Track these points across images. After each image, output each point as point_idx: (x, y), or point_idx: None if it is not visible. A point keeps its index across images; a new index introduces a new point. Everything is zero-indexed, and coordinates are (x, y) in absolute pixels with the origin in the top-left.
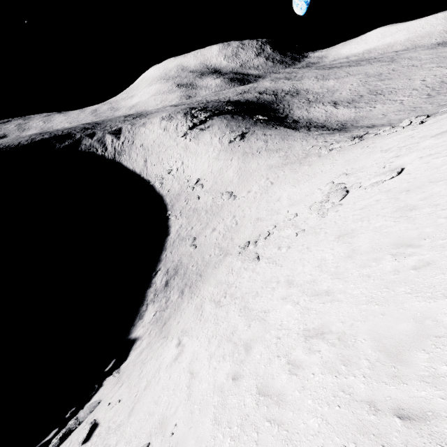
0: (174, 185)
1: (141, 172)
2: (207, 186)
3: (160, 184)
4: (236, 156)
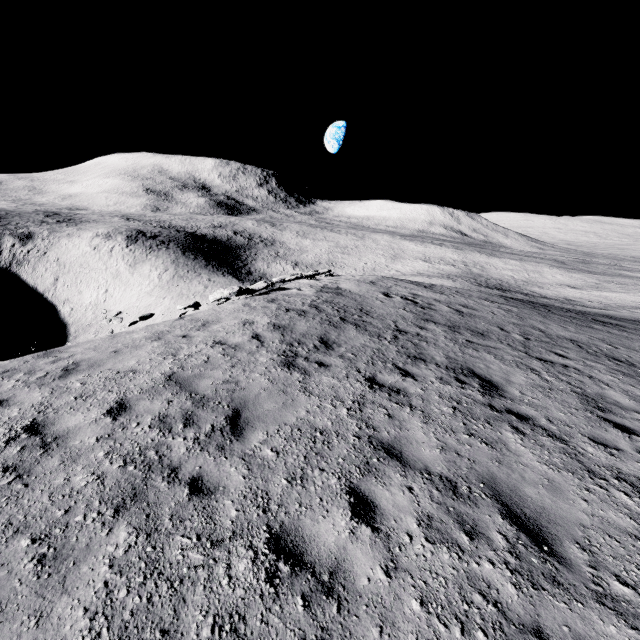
0: (87, 314)
1: (46, 291)
2: (128, 321)
3: (69, 310)
4: (171, 295)
